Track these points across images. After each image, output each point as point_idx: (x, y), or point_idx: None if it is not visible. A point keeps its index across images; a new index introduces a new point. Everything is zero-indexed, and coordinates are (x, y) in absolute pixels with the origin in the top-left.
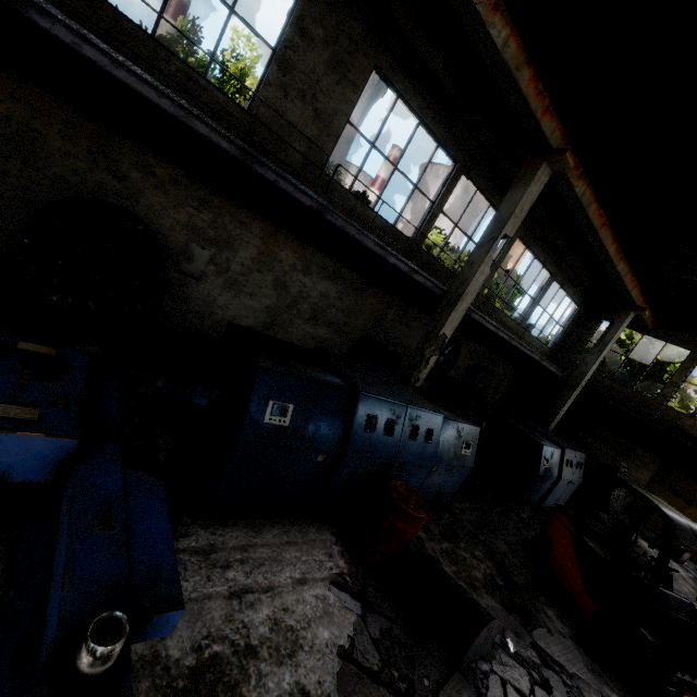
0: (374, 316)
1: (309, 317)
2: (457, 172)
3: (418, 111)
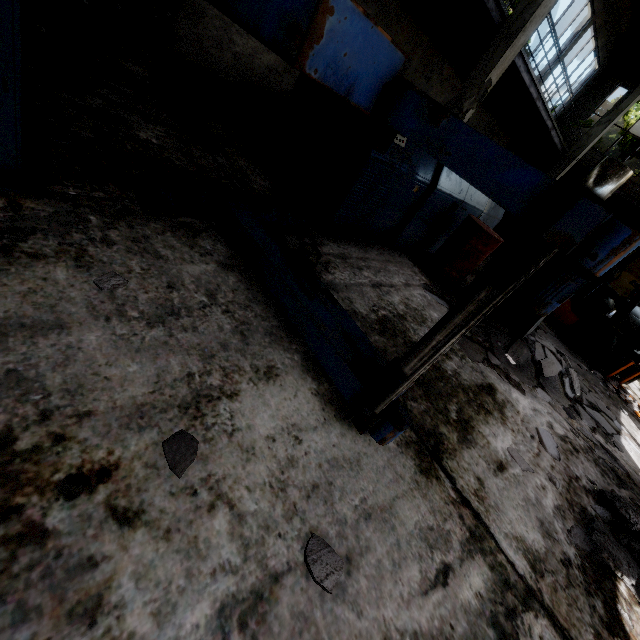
0: None
1: None
2: None
3: None
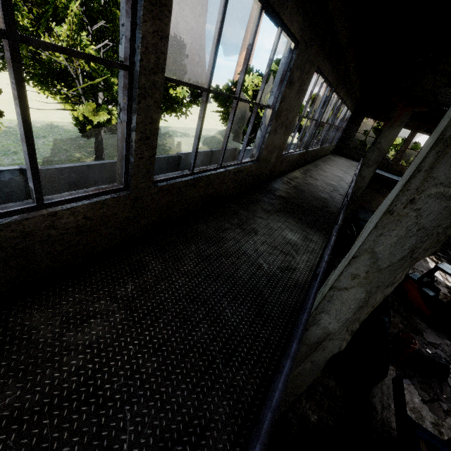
0: None
1: None
2: (332, 94)
3: (327, 75)
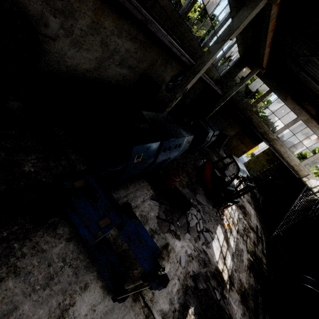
0: (151, 62)
1: (119, 63)
2: None
3: None
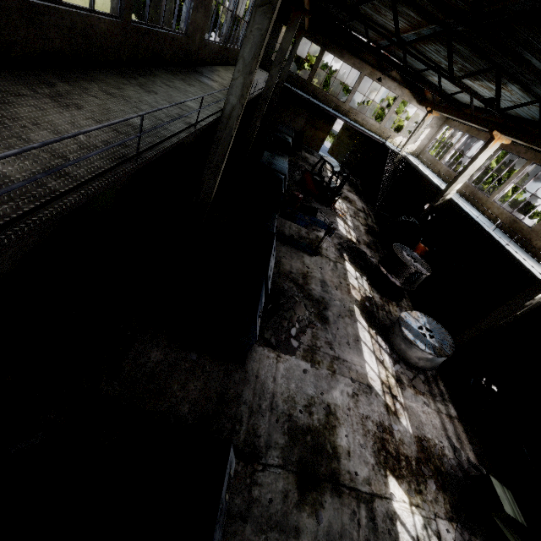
0: None
1: None
2: None
3: None
